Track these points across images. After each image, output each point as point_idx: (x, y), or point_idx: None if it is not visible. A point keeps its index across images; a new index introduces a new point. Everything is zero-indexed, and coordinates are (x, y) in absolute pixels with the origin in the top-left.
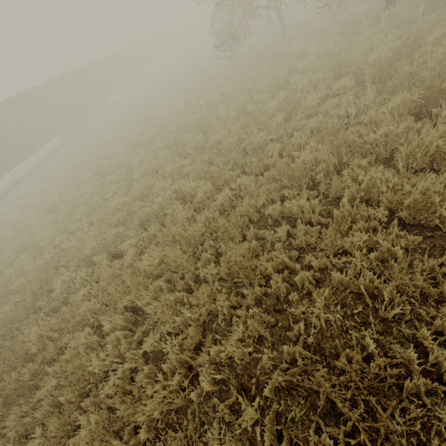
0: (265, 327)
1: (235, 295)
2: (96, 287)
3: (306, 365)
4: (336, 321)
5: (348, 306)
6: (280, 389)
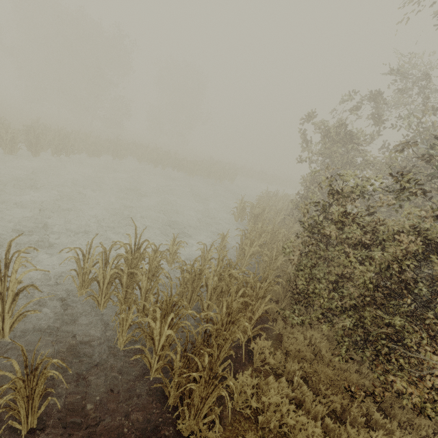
0: None
1: None
2: None
3: None
4: None
5: None
6: None
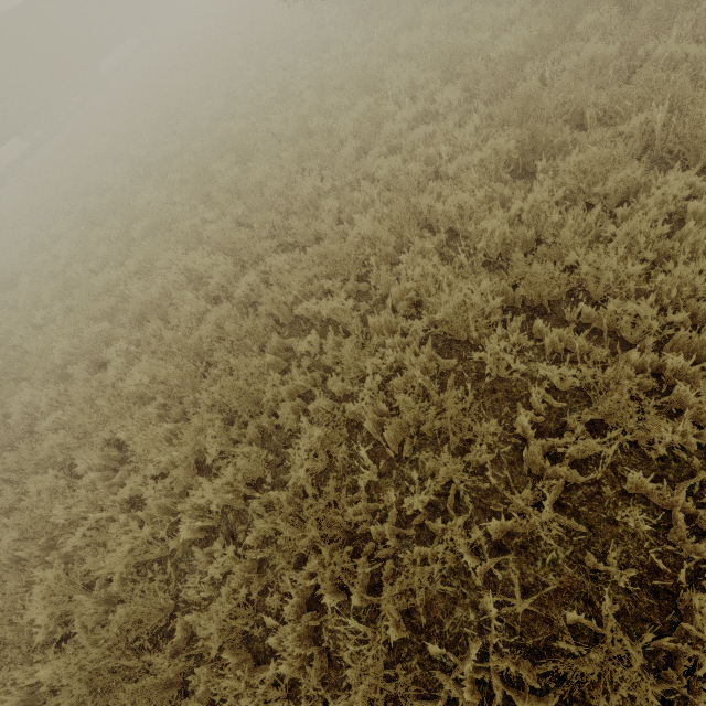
0: (269, 466)
1: (241, 426)
2: (70, 412)
3: (301, 510)
4: (344, 460)
5: (361, 443)
6: (267, 535)
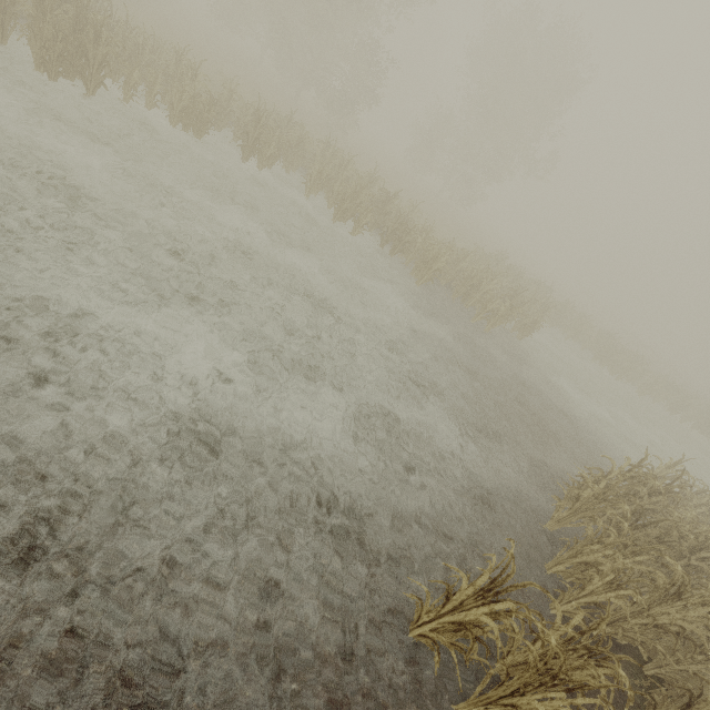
0: None
1: None
2: None
3: None
4: None
5: None
6: None
